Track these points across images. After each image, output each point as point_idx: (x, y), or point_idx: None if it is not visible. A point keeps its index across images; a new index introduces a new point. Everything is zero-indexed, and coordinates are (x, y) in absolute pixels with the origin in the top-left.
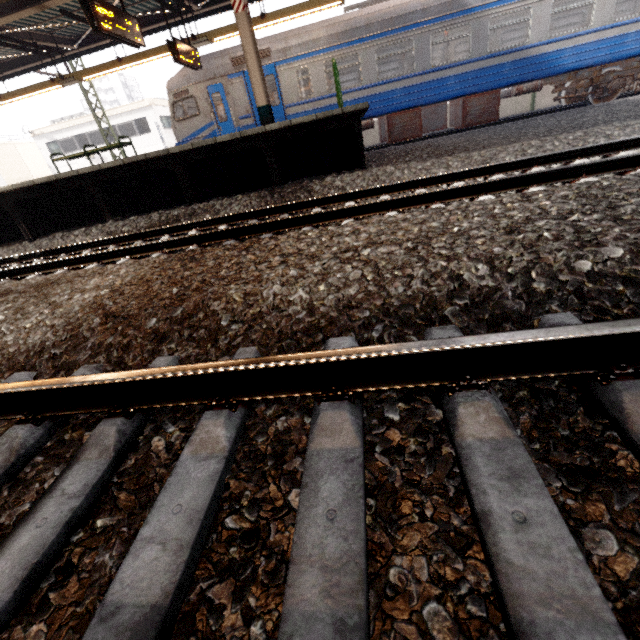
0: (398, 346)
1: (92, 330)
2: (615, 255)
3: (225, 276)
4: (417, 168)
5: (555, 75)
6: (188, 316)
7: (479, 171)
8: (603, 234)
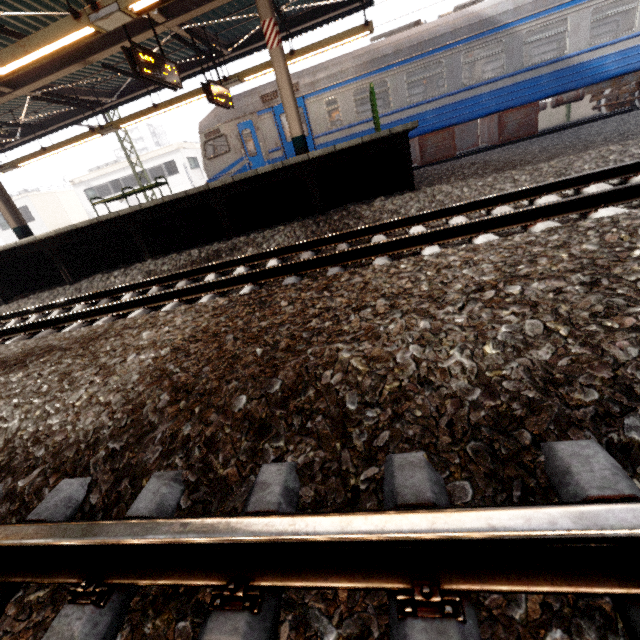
0: None
1: (160, 412)
2: None
3: (319, 328)
4: (478, 185)
5: (598, 82)
6: (290, 392)
7: (570, 181)
8: None
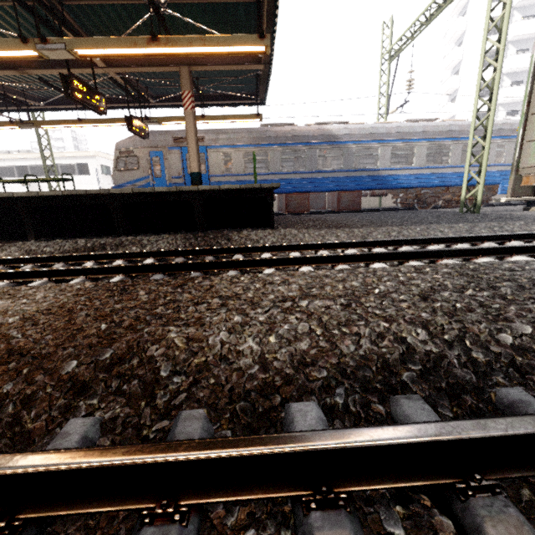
0: (394, 430)
1: None
2: (526, 331)
3: (162, 314)
4: (315, 234)
5: (395, 189)
6: (118, 360)
7: (365, 243)
8: (503, 310)
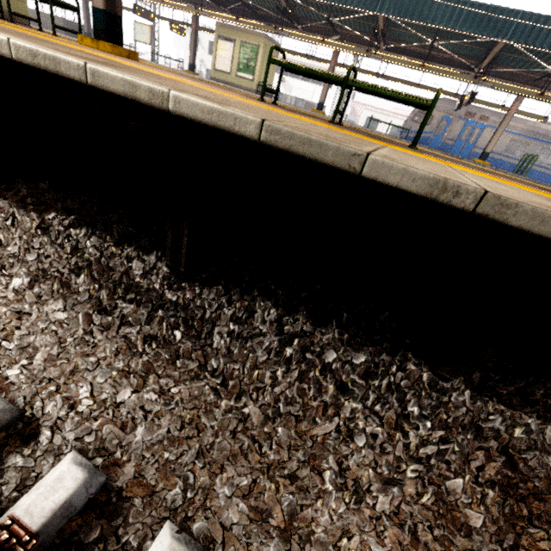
0: None
1: None
2: None
3: None
4: None
5: None
6: None
7: None
8: None
